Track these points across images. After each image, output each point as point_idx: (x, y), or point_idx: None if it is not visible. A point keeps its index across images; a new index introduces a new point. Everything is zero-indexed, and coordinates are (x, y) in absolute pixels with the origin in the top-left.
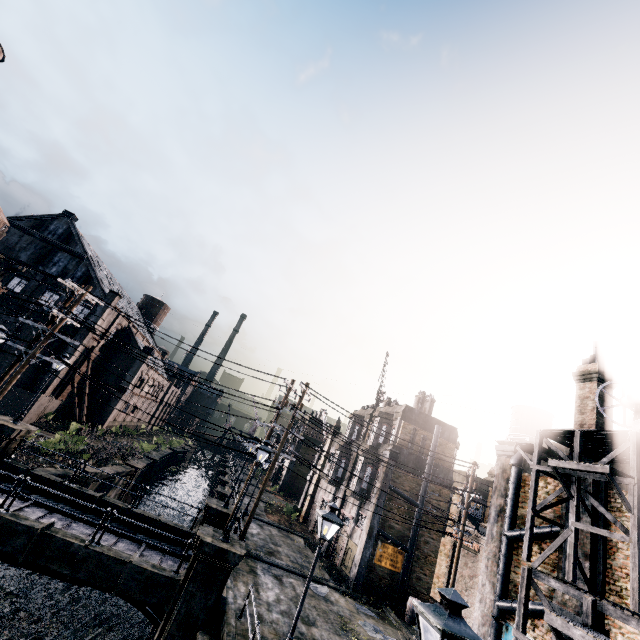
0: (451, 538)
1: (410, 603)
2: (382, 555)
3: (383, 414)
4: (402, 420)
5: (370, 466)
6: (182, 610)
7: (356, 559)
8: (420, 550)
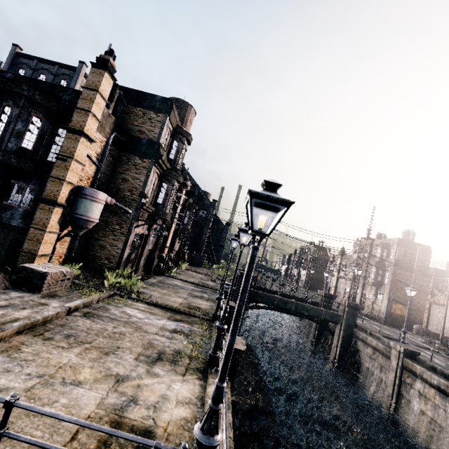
0: (427, 301)
1: (415, 326)
2: (395, 309)
3: (383, 244)
4: (397, 246)
5: (380, 270)
6: (346, 323)
7: (383, 311)
8: (415, 306)
